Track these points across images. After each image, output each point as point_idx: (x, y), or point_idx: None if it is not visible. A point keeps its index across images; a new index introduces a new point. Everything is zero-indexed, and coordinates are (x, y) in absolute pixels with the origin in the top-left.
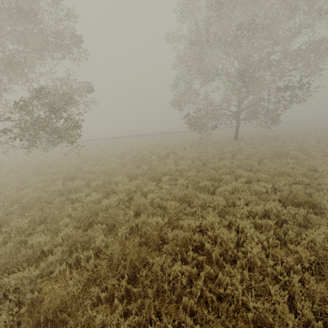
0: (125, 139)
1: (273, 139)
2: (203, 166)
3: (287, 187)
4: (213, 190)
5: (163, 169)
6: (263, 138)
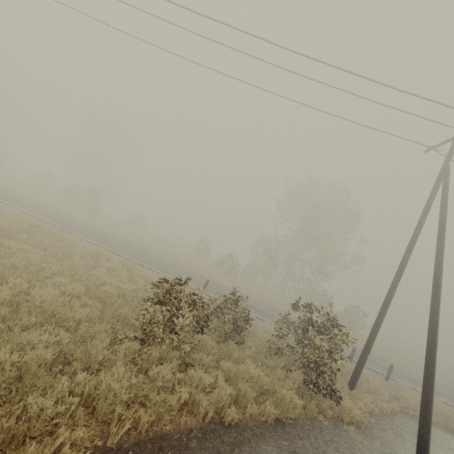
0: None
1: None
2: None
3: None
4: None
5: None
6: None
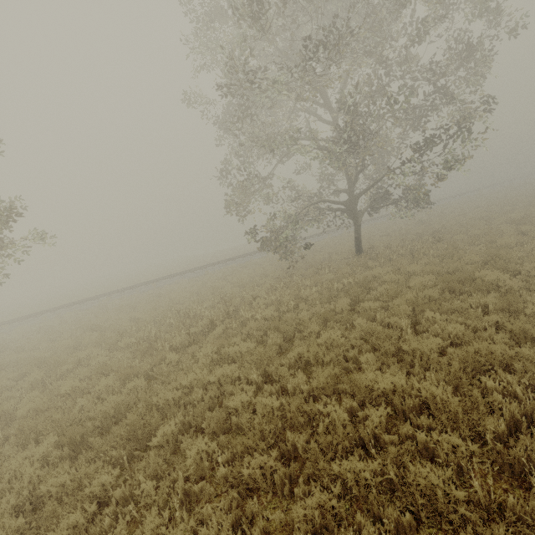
0: (162, 284)
1: (429, 240)
2: (289, 342)
3: (533, 449)
4: (294, 474)
5: (168, 395)
6: (411, 242)
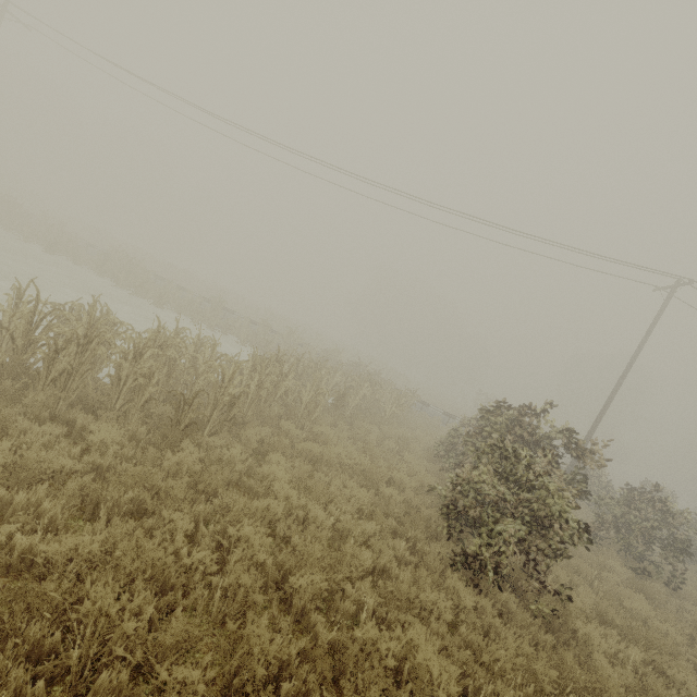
0: None
1: None
2: None
3: None
4: None
5: None
6: None
